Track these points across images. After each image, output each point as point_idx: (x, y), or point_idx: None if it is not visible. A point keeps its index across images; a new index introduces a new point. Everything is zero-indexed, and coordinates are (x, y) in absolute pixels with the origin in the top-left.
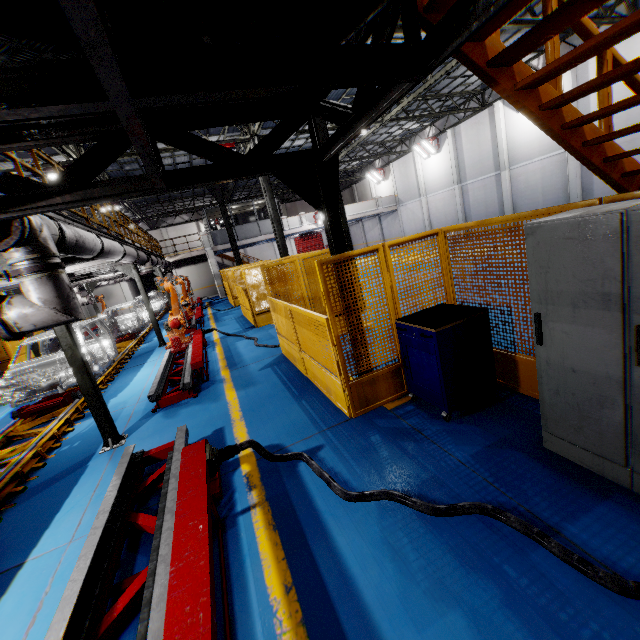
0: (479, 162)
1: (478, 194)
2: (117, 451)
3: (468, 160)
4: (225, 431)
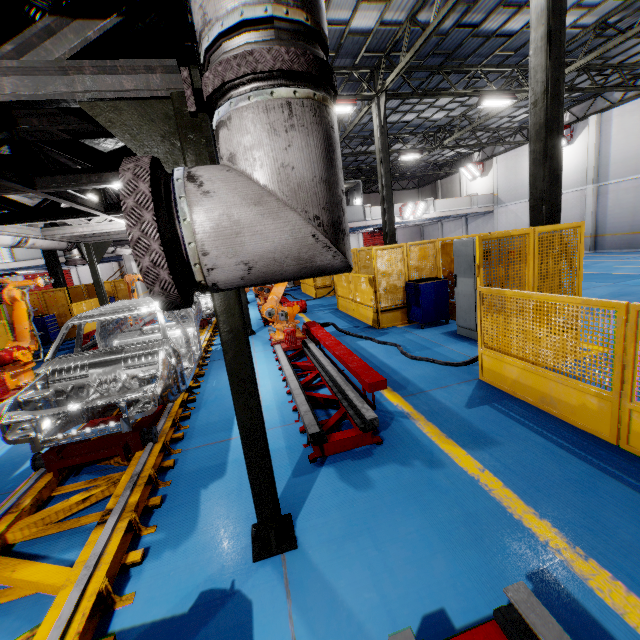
0: (633, 157)
1: (622, 197)
2: (292, 567)
3: (615, 154)
4: (572, 590)
